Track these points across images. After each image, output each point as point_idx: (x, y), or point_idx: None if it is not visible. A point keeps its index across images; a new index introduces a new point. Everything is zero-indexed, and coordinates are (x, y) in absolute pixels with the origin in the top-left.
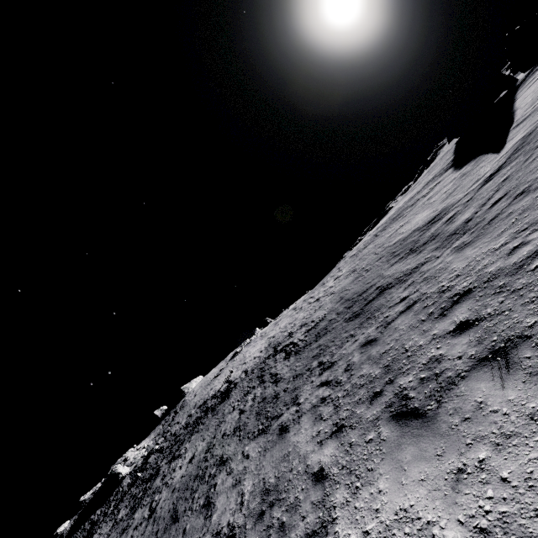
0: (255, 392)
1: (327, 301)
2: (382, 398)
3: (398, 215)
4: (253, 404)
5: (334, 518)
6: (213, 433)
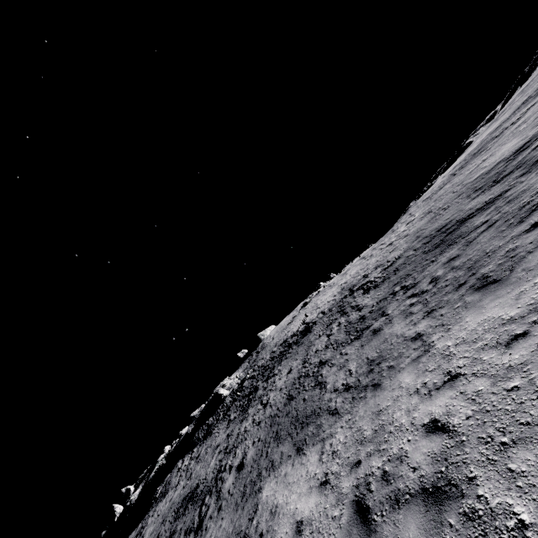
0: (339, 321)
1: (401, 243)
2: (466, 285)
3: (481, 149)
4: (339, 328)
5: (433, 345)
6: (305, 353)
